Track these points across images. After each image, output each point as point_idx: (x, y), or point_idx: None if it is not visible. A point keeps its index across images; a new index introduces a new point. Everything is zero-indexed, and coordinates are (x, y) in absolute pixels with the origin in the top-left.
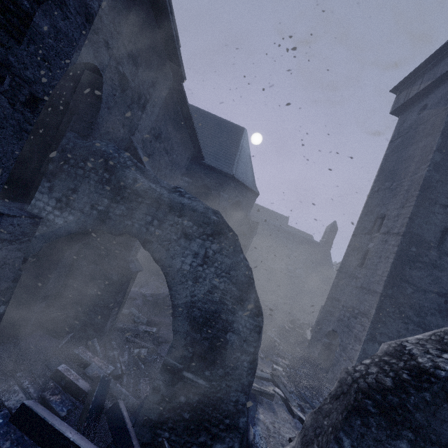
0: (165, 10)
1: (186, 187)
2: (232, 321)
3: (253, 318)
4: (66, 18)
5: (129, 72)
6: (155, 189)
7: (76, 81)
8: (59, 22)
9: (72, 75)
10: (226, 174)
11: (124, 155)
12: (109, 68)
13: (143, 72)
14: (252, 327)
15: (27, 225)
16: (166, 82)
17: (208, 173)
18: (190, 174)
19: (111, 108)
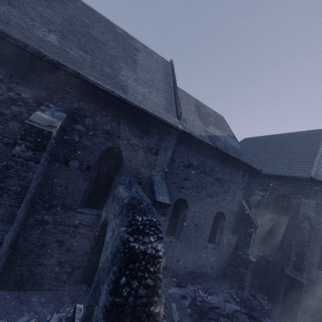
0: (141, 110)
1: (261, 200)
2: (101, 293)
3: (106, 294)
4: (97, 137)
5: (137, 142)
6: (120, 191)
7: (116, 155)
8: (95, 140)
9: (113, 154)
10: (301, 179)
11: (127, 179)
12: (123, 144)
13: (148, 138)
14: (102, 305)
15: (94, 219)
16: (171, 136)
17: (282, 183)
18: (263, 188)
19: (131, 160)
